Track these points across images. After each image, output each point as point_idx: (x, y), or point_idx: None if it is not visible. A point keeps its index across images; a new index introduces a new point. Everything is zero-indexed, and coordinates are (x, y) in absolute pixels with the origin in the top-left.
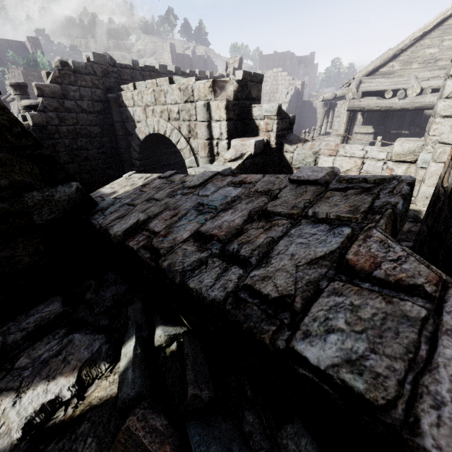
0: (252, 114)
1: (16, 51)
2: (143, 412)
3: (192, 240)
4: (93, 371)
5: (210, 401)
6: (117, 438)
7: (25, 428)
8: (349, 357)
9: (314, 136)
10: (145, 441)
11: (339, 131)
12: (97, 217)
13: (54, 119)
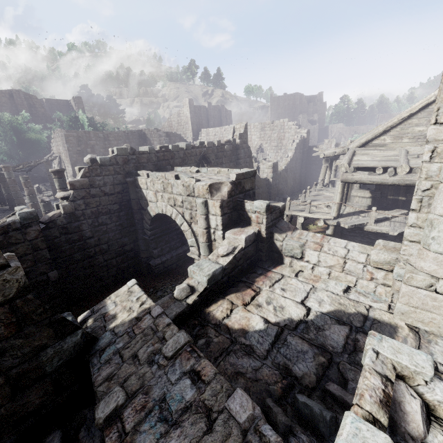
0: (245, 207)
1: (63, 107)
2: None
3: None
4: None
5: None
6: None
7: None
8: None
9: (317, 190)
10: None
11: (335, 199)
12: (94, 364)
13: (81, 205)
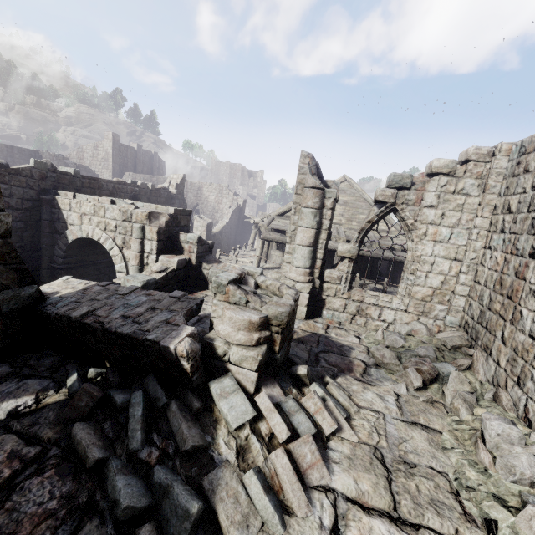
0: (179, 238)
1: None
2: (90, 384)
3: (120, 318)
4: (46, 393)
5: (119, 383)
6: (76, 394)
7: (9, 413)
8: (157, 336)
9: (246, 251)
10: (91, 390)
11: (256, 253)
12: (50, 309)
13: None
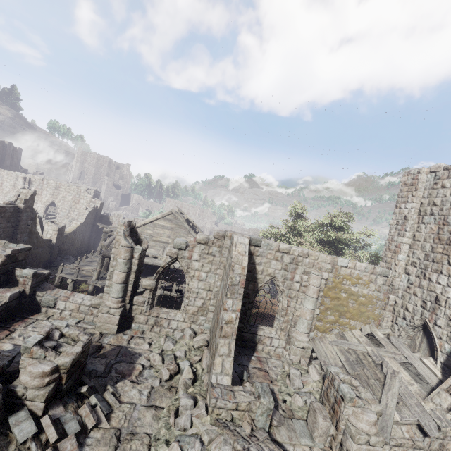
0: (15, 273)
1: None
2: None
3: None
4: None
5: None
6: None
7: None
8: None
9: (94, 256)
10: None
11: (97, 267)
12: None
13: None
